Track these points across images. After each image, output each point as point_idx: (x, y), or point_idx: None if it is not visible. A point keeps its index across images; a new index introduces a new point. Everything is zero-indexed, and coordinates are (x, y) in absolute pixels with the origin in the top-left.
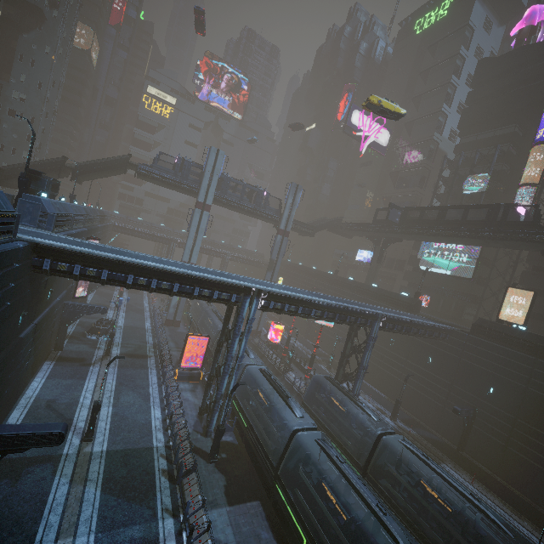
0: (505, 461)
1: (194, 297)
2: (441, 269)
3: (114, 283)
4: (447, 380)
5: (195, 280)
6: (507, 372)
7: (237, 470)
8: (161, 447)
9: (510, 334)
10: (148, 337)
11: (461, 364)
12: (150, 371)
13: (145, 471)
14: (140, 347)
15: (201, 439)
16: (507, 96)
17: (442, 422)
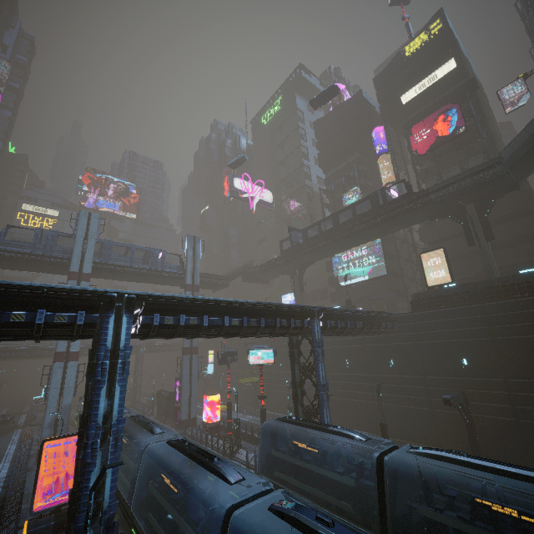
0: (528, 442)
1: None
2: (359, 277)
3: None
4: (419, 375)
5: None
6: (467, 332)
7: None
8: None
9: (447, 294)
10: None
11: (422, 348)
12: None
13: None
14: None
15: None
16: (343, 135)
17: (440, 430)
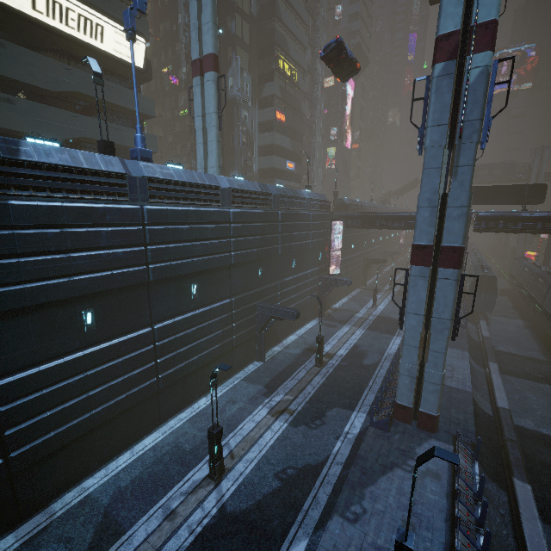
0: None
1: None
2: None
3: None
4: None
5: None
6: None
7: None
8: None
9: None
10: None
11: None
12: None
13: None
14: None
15: None
16: None
17: None
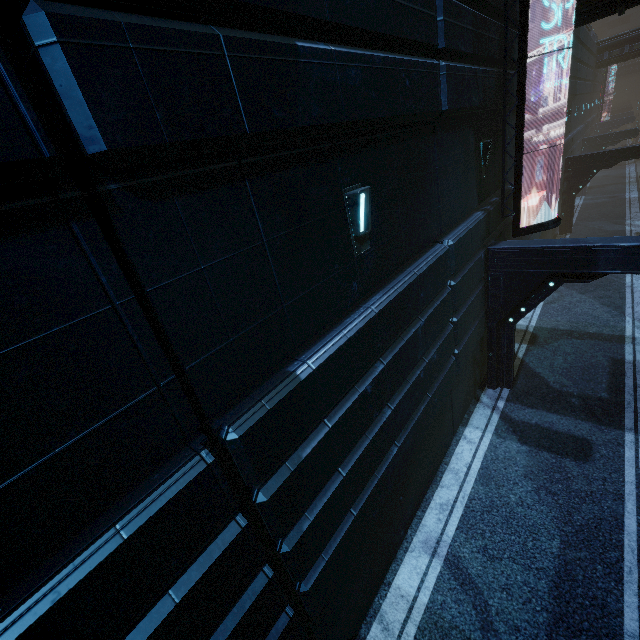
0: None
1: None
2: None
3: None
4: None
5: None
6: None
7: None
8: None
9: None
10: None
11: None
12: None
13: None
14: None
15: None
16: None
17: None
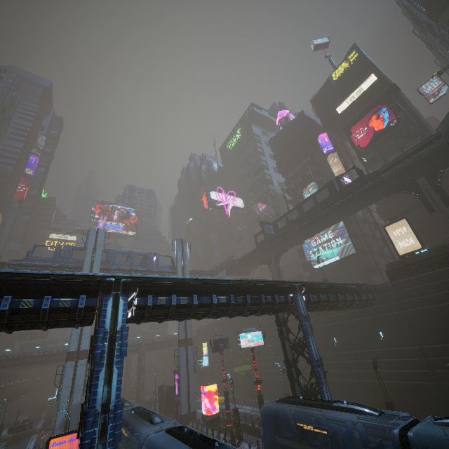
0: None
1: (2, 315)
2: (330, 258)
3: None
4: (413, 345)
5: (0, 283)
6: None
7: None
8: None
9: (420, 259)
10: None
11: (410, 316)
12: None
13: None
14: None
15: None
16: (294, 146)
17: None
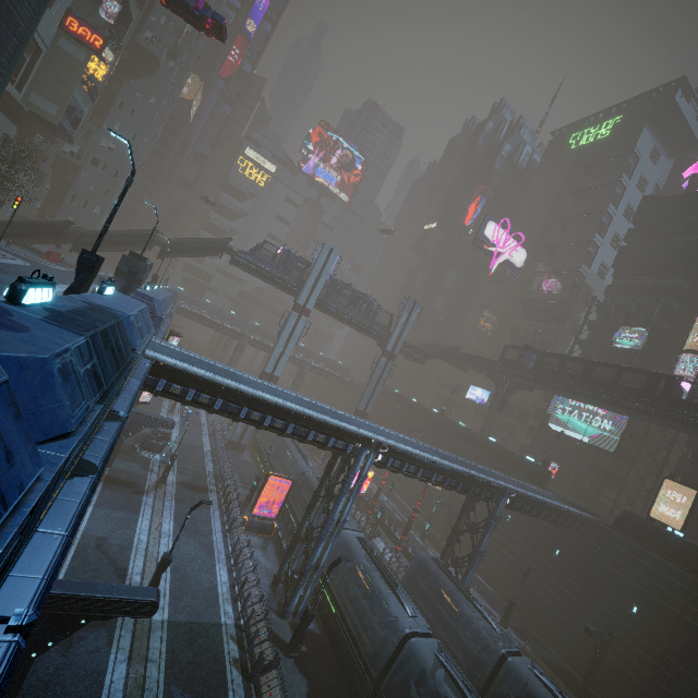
0: None
1: (306, 441)
2: (576, 432)
3: (224, 414)
4: (577, 584)
5: (313, 422)
6: (658, 590)
7: (321, 672)
8: (230, 625)
9: (664, 539)
10: (207, 461)
11: (598, 566)
12: (213, 512)
13: (214, 657)
14: (199, 475)
15: (277, 620)
16: (674, 243)
17: (565, 639)
